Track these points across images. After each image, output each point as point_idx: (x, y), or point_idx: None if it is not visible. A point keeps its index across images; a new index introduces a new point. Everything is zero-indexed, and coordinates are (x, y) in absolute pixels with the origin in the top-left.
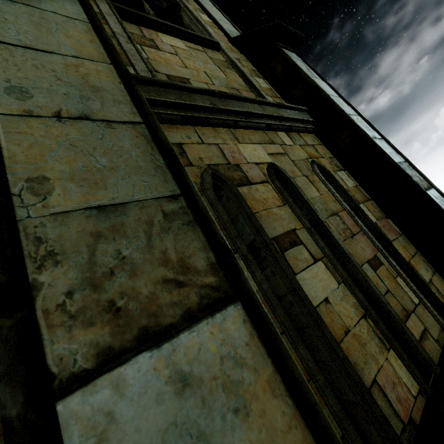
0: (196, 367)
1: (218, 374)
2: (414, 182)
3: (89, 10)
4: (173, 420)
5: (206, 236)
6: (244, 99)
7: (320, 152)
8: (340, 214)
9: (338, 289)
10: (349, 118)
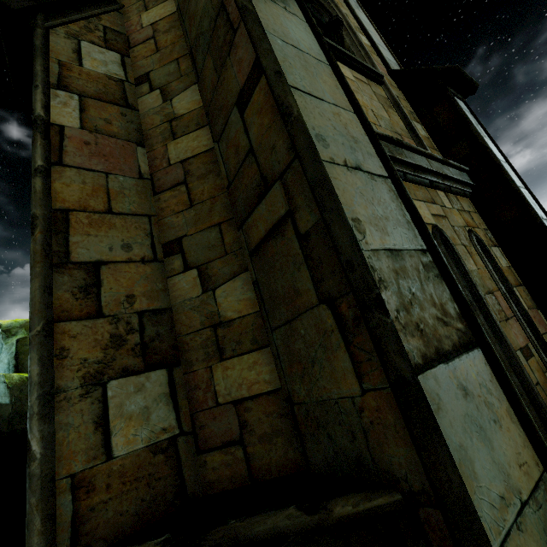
0: (468, 384)
1: (480, 394)
2: None
3: (329, 52)
4: (466, 412)
5: (450, 290)
6: (415, 150)
7: (475, 221)
8: (495, 294)
9: None
10: (519, 191)
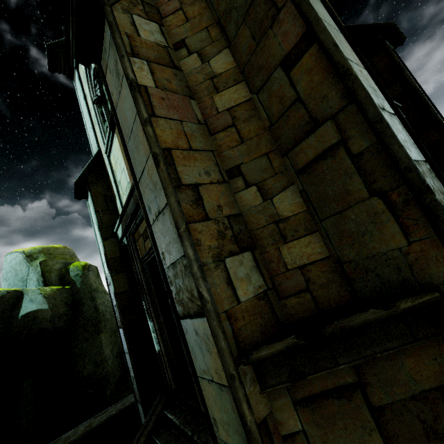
0: None
1: None
2: None
3: (339, 23)
4: None
5: (443, 184)
6: None
7: None
8: None
9: None
10: (440, 121)
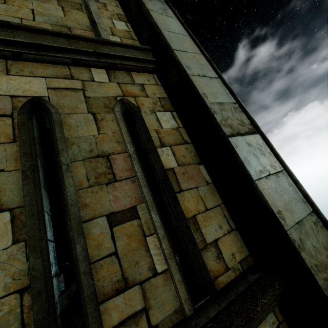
0: None
1: None
2: (216, 124)
3: None
4: None
5: None
6: (41, 31)
7: (147, 91)
8: (113, 157)
9: (5, 250)
10: (171, 54)
